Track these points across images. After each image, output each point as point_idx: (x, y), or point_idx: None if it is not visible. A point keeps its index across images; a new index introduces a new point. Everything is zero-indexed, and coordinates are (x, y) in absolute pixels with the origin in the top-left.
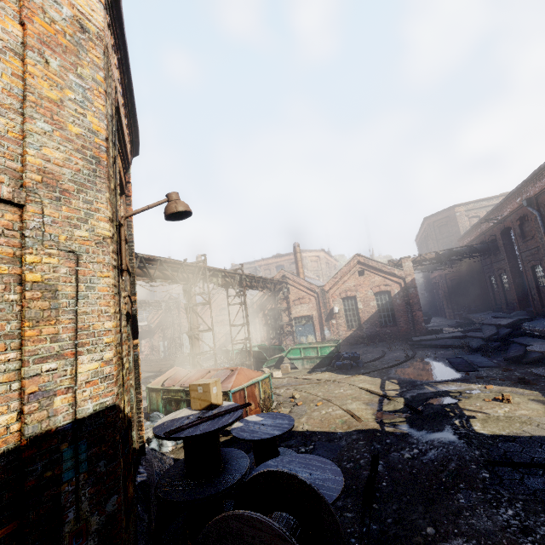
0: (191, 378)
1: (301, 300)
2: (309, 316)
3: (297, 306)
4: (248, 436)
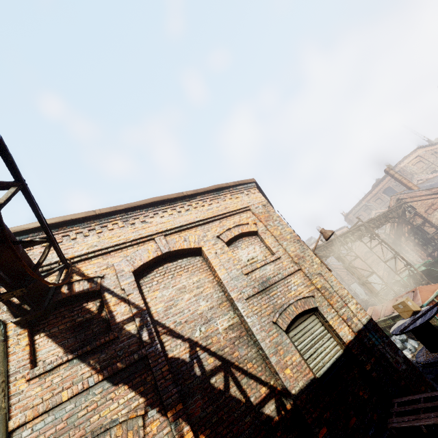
0: (386, 309)
1: (432, 207)
2: None
3: (432, 213)
4: None
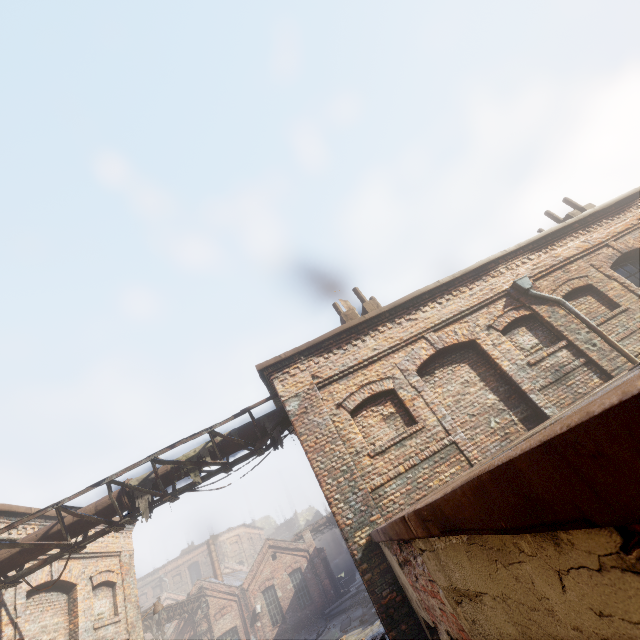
0: None
1: (223, 610)
2: (233, 628)
3: (219, 620)
4: None
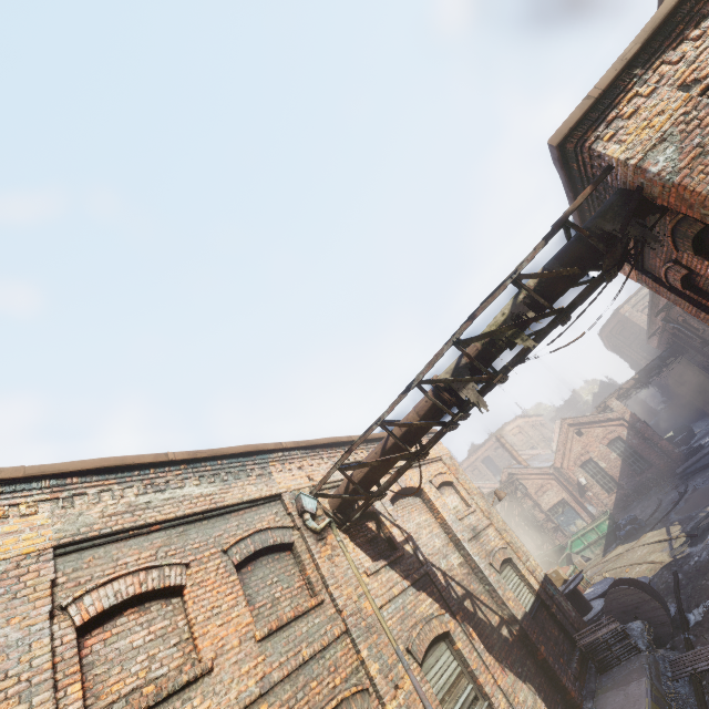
0: None
1: (542, 488)
2: (561, 501)
3: (542, 496)
4: (593, 596)
